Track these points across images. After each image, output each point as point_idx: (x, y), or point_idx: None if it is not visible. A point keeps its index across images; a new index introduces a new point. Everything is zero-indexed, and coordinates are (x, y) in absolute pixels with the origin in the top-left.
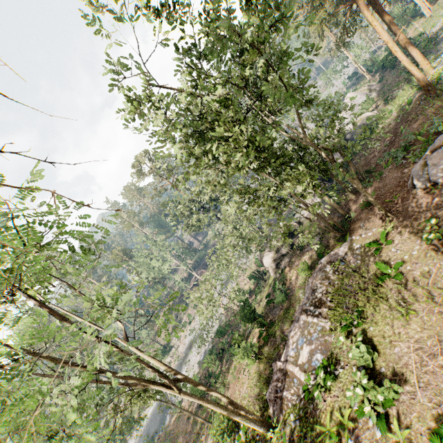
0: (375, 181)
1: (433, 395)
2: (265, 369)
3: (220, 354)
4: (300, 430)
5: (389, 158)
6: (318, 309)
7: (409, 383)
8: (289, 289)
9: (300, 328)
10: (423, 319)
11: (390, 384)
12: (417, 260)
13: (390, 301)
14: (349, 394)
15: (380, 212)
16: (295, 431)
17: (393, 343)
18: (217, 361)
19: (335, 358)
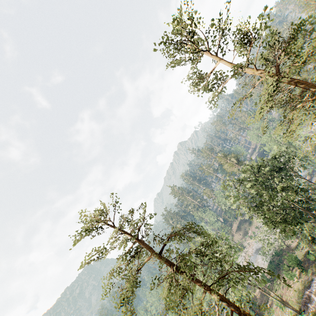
0: None
1: None
2: (301, 289)
3: (277, 266)
4: None
5: None
6: None
7: None
8: None
9: None
10: None
11: None
12: None
13: None
14: None
15: None
16: None
17: None
18: (275, 269)
19: None
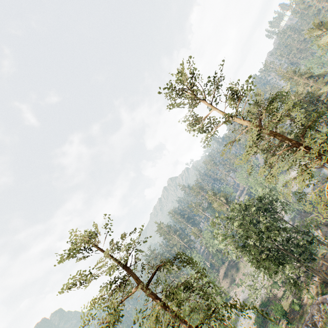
0: None
1: None
2: None
3: (264, 319)
4: None
5: None
6: (313, 327)
7: None
8: (303, 302)
9: None
10: None
11: None
12: None
13: None
14: None
15: None
16: None
17: None
18: (263, 323)
19: None
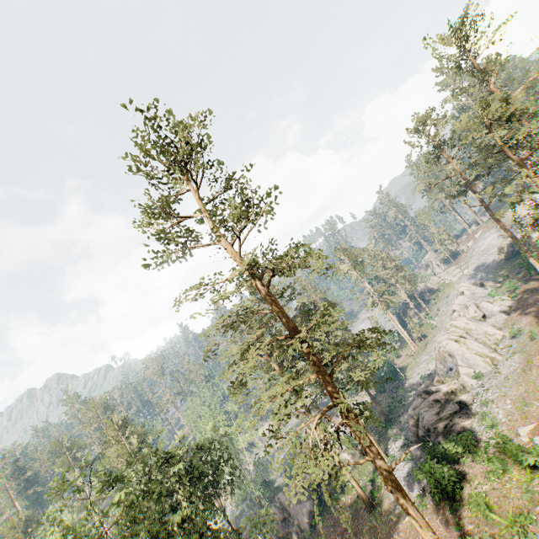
0: None
1: None
2: None
3: None
4: None
5: None
6: None
7: None
8: None
9: None
10: None
11: None
12: None
13: None
14: None
15: None
16: None
17: None
18: None
19: None
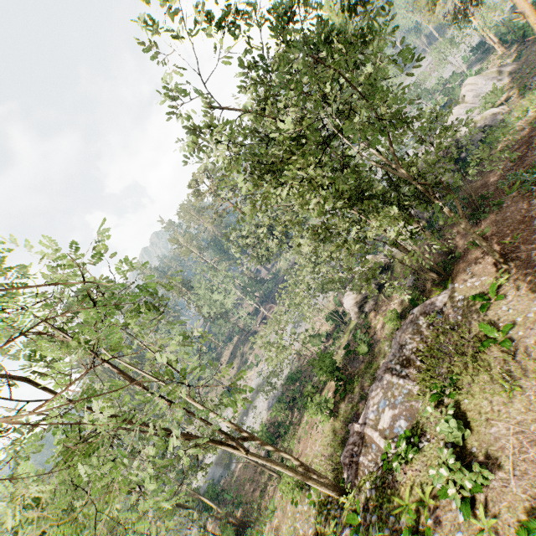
0: (492, 211)
1: (529, 486)
2: (341, 428)
3: (291, 403)
4: (375, 500)
5: (514, 181)
6: (405, 369)
7: (503, 469)
8: (373, 339)
9: (382, 389)
10: (529, 399)
11: (480, 468)
12: (532, 325)
13: (492, 371)
14: (432, 472)
15: (492, 258)
16: (370, 500)
17: (490, 422)
18: (287, 411)
19: (420, 428)
